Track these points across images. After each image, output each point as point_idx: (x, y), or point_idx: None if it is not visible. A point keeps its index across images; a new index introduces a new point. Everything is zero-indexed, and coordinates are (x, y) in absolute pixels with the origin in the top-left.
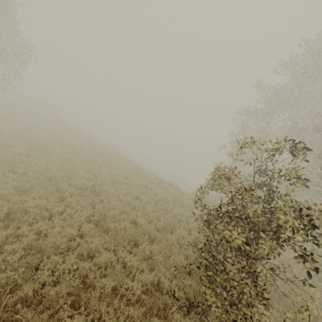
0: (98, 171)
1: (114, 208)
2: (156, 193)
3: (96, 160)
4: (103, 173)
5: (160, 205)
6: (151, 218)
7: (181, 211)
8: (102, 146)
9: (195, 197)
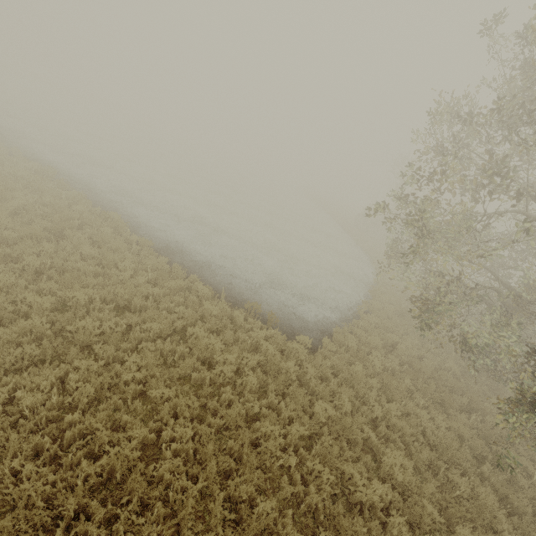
0: (21, 296)
1: (1, 527)
2: (210, 355)
3: (24, 255)
4: (33, 307)
5: (216, 418)
6: (176, 506)
7: (283, 430)
8: (75, 199)
9: (314, 335)
